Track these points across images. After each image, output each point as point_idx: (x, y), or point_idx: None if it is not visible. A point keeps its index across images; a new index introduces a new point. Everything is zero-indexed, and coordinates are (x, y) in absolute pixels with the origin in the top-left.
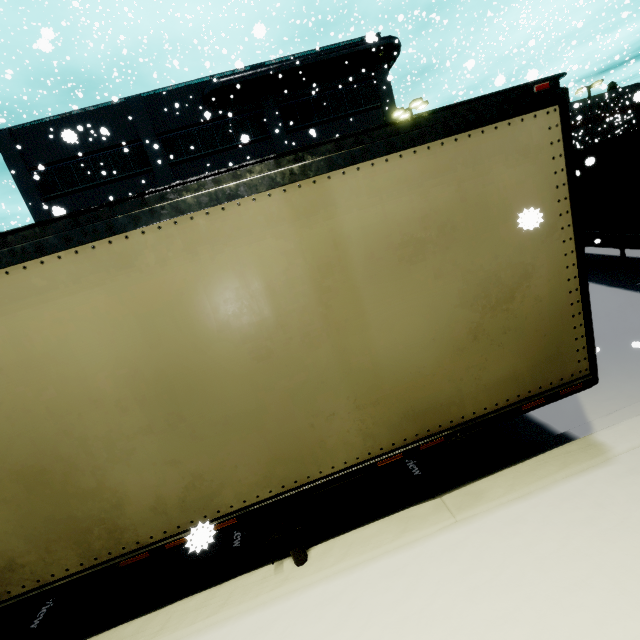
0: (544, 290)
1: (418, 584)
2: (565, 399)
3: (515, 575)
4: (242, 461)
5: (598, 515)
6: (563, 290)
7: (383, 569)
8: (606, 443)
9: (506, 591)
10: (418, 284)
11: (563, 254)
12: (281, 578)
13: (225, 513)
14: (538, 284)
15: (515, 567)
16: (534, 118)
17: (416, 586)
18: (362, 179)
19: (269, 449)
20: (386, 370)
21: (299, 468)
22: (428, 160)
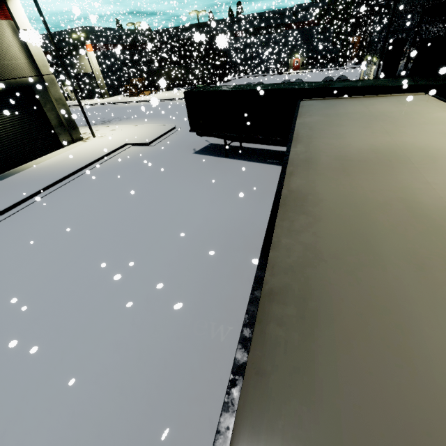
0: None
1: None
2: None
3: None
4: None
5: None
6: None
7: None
8: None
9: None
10: None
11: None
12: None
13: None
14: None
15: None
16: None
17: None
18: None
19: None
20: None
21: None
22: None
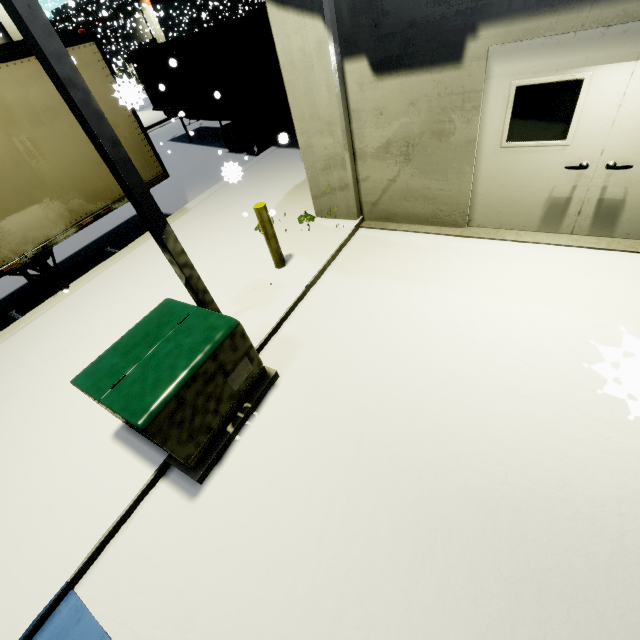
0: (127, 134)
1: (122, 266)
2: (183, 202)
3: (155, 248)
4: (6, 232)
5: (181, 225)
6: (136, 134)
7: (107, 271)
8: (188, 206)
9: (152, 252)
10: (63, 131)
11: (128, 116)
12: (59, 296)
13: (9, 262)
14: (123, 131)
15: (155, 246)
16: (85, 47)
17: (122, 267)
18: (5, 74)
19: (19, 224)
20: (66, 177)
21: (41, 232)
22: (39, 65)
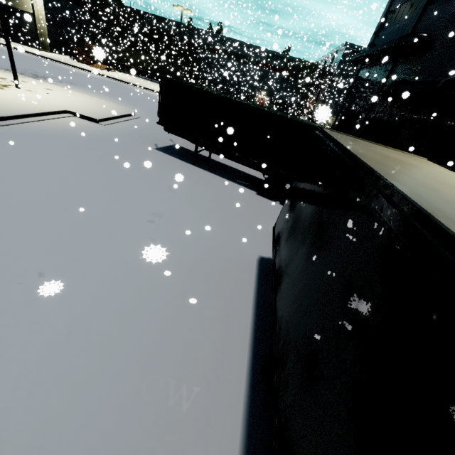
0: None
1: None
2: None
3: None
4: None
5: None
6: None
7: None
8: None
9: None
10: None
11: None
12: None
13: None
14: None
15: None
16: None
17: None
18: None
19: None
20: None
21: None
22: None
